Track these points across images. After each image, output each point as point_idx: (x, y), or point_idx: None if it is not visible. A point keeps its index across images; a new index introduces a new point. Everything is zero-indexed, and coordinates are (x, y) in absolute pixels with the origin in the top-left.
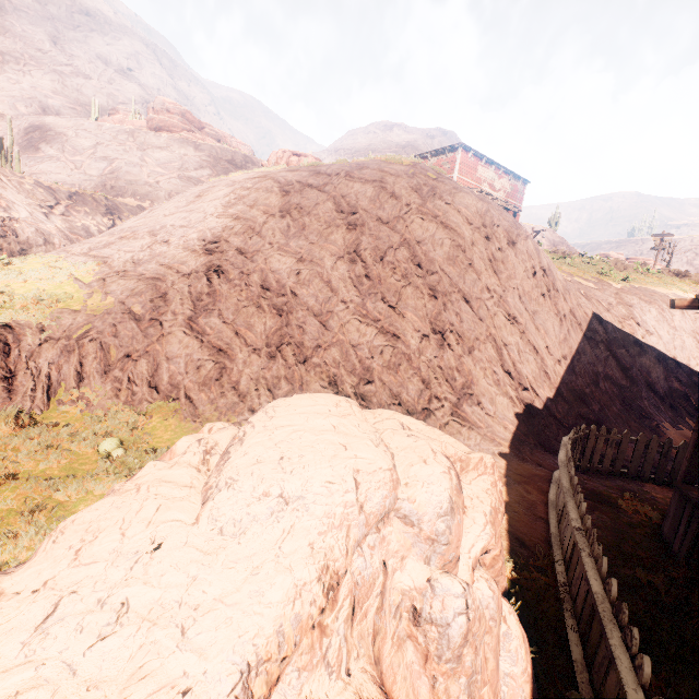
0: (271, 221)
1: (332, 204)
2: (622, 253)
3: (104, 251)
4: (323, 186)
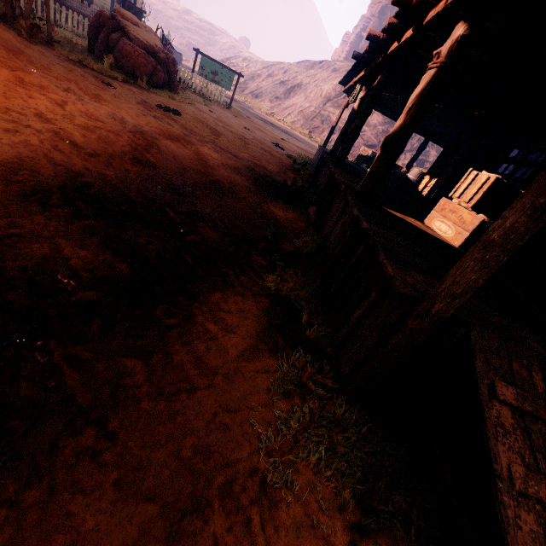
0: None
1: None
2: None
3: None
4: None
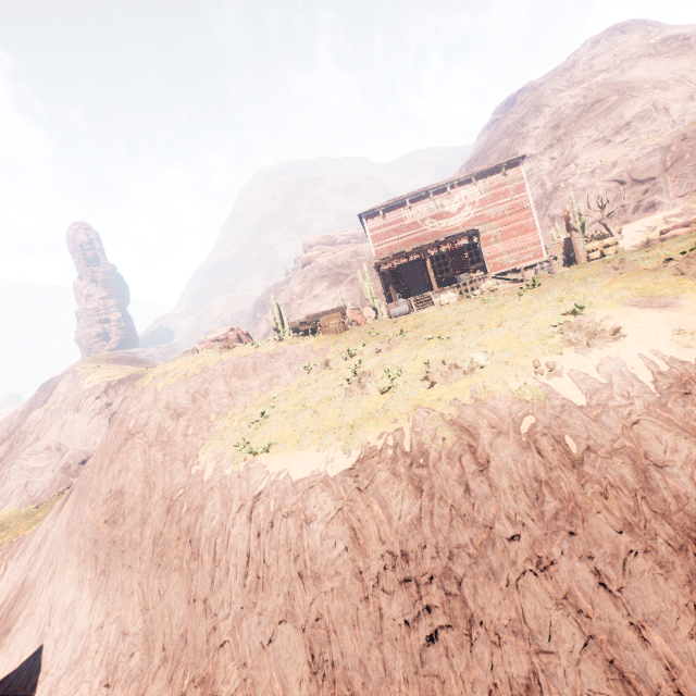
0: None
1: None
2: None
3: None
4: None
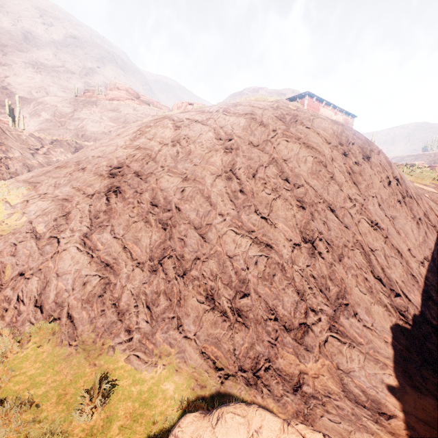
0: (164, 149)
1: (212, 134)
2: (423, 163)
3: (39, 178)
4: (206, 120)
